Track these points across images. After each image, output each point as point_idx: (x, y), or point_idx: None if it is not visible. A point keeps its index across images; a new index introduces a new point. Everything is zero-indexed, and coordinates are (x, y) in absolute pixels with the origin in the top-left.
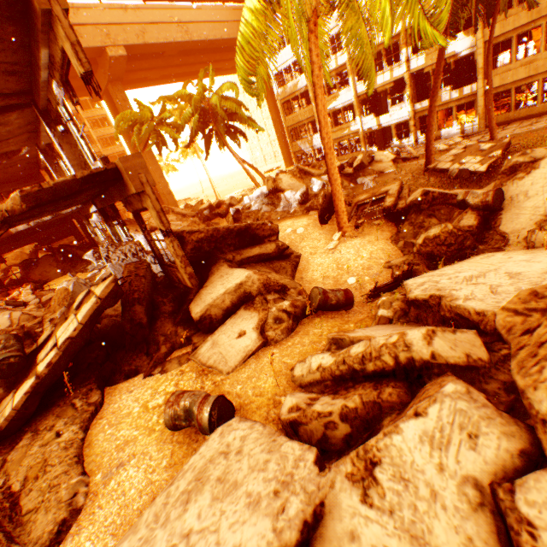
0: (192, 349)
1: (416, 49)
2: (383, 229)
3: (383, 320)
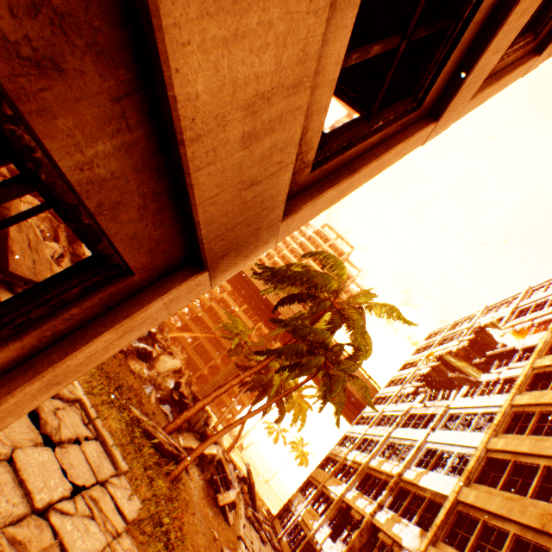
0: None
1: None
2: None
3: None
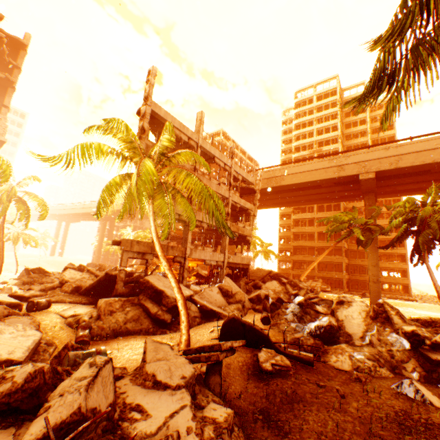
0: None
1: None
2: None
3: None
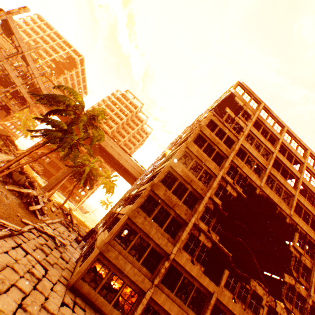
0: None
1: None
2: None
3: None
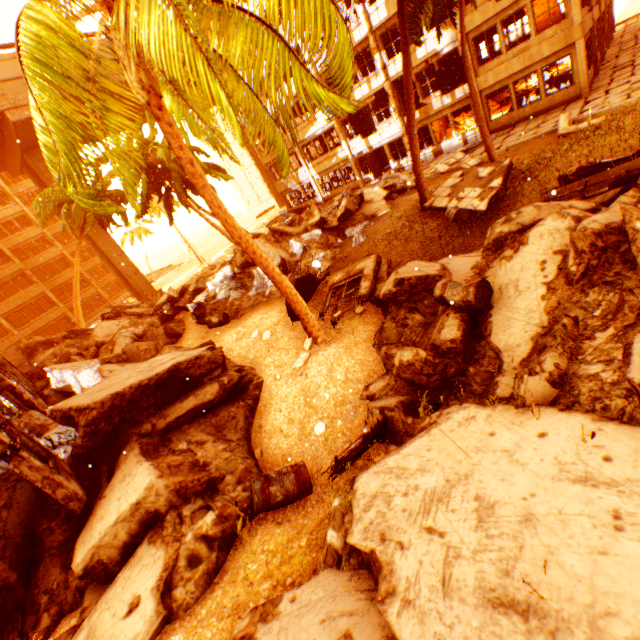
0: (78, 625)
1: (398, 46)
2: (367, 320)
3: (330, 555)
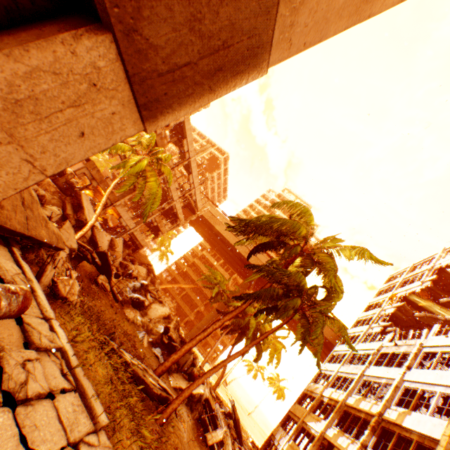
0: None
1: None
2: None
3: None
